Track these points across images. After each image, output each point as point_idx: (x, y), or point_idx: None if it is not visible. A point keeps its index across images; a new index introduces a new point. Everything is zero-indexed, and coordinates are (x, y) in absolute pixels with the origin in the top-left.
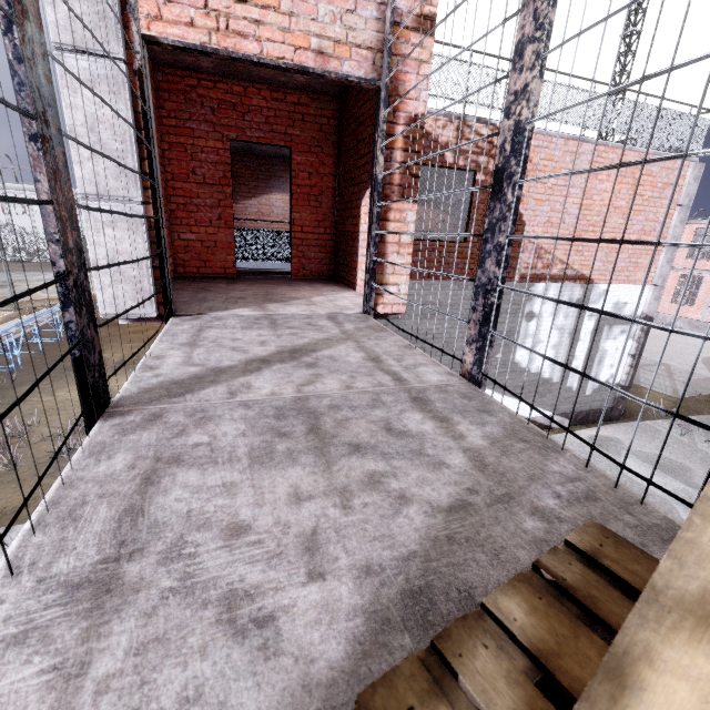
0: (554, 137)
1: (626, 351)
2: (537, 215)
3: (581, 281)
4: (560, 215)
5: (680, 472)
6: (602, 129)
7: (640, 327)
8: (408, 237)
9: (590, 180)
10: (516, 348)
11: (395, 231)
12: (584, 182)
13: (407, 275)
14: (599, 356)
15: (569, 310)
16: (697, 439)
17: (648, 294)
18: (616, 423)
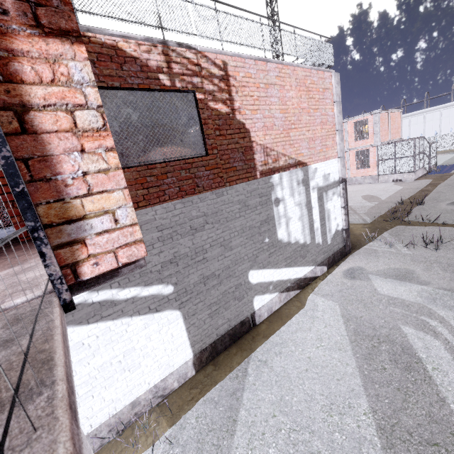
0: (245, 58)
1: (339, 205)
2: (255, 122)
3: (300, 165)
4: (271, 120)
5: (409, 275)
6: (276, 51)
7: (342, 187)
8: (94, 117)
9: (281, 90)
10: (276, 230)
11: (53, 105)
12: (277, 92)
13: (123, 189)
14: (327, 215)
15: (300, 188)
16: (398, 247)
17: (338, 164)
18: (350, 255)
